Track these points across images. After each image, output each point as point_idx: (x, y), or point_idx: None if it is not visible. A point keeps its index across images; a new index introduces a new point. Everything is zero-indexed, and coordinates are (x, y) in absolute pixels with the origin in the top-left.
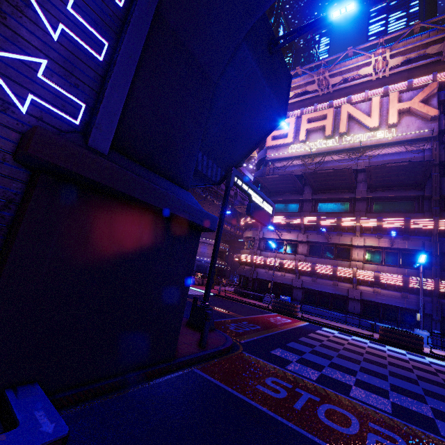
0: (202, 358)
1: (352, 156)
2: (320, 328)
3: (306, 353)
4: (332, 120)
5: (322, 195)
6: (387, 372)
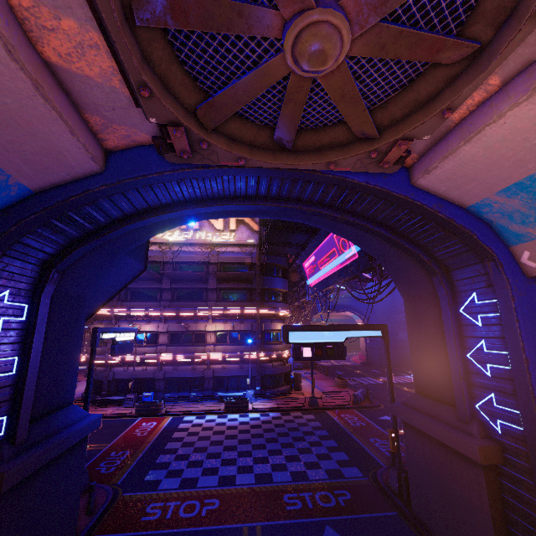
0: (95, 523)
1: (204, 250)
2: (182, 419)
3: (171, 463)
4: None
5: (181, 285)
6: (222, 448)
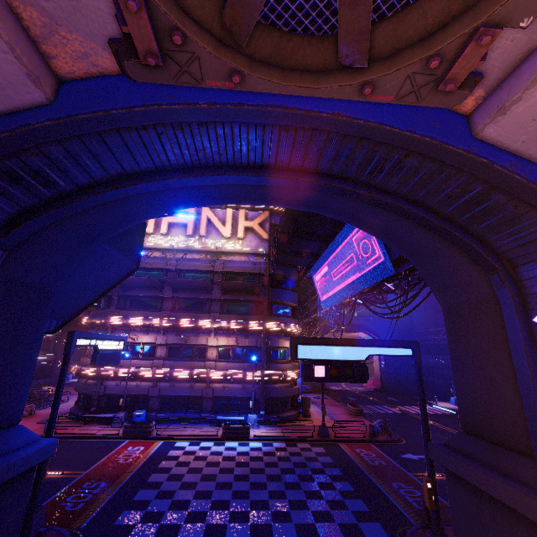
0: None
1: (210, 258)
2: (174, 445)
3: (151, 502)
4: (194, 220)
5: (183, 294)
6: (215, 485)
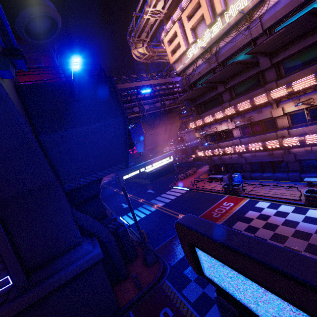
0: (136, 300)
1: (242, 28)
2: (254, 205)
3: None
4: (206, 4)
5: (232, 82)
6: None
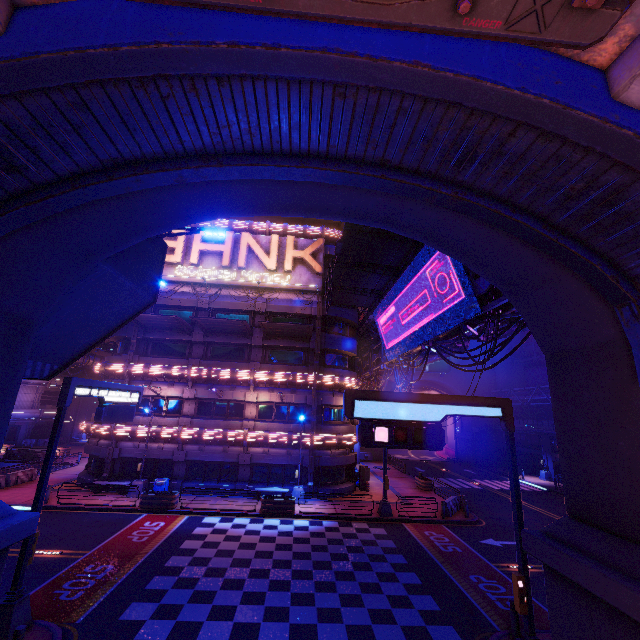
0: None
1: (250, 295)
2: (201, 521)
3: (168, 592)
4: (231, 248)
5: (217, 338)
6: (248, 573)
